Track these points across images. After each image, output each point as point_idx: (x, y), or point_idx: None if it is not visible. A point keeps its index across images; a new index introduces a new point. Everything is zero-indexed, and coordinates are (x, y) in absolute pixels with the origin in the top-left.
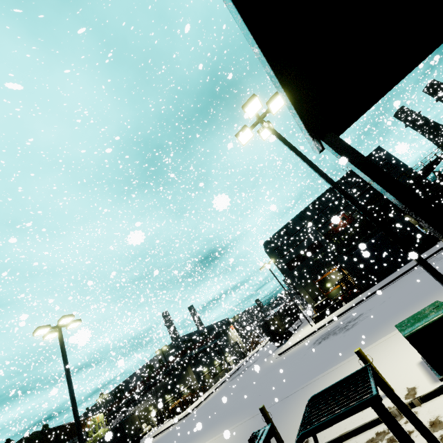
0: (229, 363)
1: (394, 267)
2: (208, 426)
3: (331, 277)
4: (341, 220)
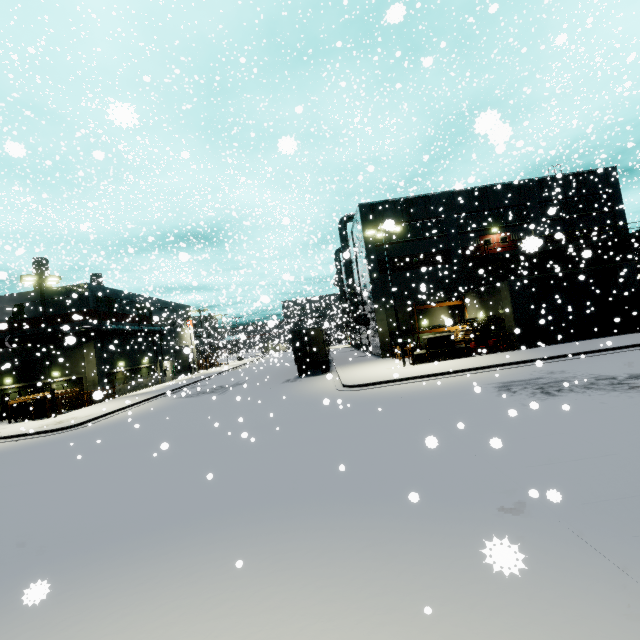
0: (165, 372)
1: (574, 336)
2: (231, 502)
3: (434, 314)
4: (500, 240)
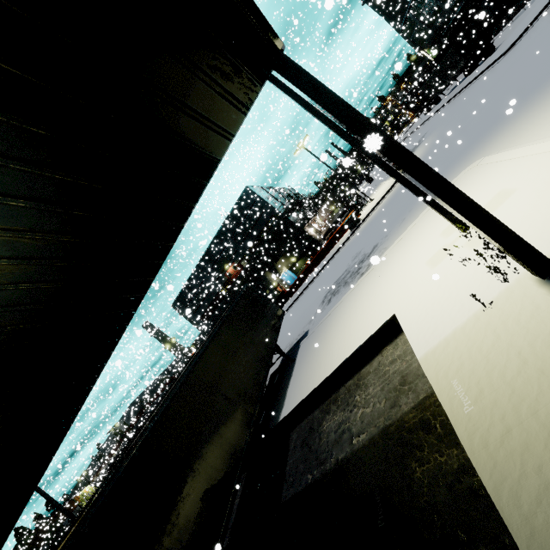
0: None
1: None
2: None
3: None
4: (233, 269)
